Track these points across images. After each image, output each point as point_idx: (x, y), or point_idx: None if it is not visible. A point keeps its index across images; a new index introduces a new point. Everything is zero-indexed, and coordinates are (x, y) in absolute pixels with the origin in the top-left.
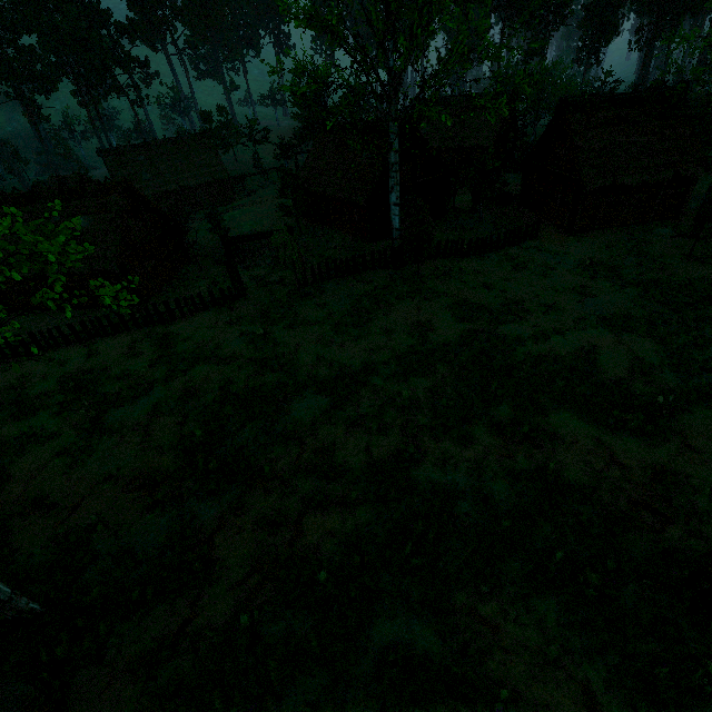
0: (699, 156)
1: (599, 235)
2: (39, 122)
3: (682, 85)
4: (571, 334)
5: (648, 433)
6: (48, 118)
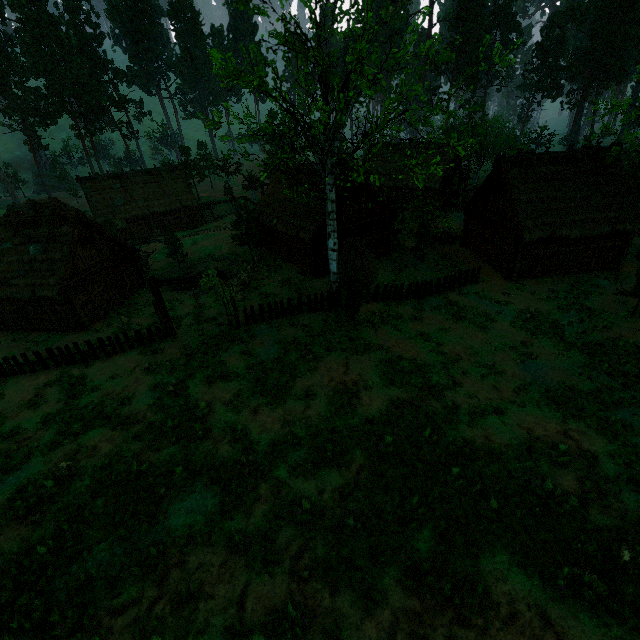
0: (635, 213)
1: (539, 283)
2: (38, 150)
3: (616, 147)
4: (510, 413)
5: (612, 611)
6: (46, 147)
